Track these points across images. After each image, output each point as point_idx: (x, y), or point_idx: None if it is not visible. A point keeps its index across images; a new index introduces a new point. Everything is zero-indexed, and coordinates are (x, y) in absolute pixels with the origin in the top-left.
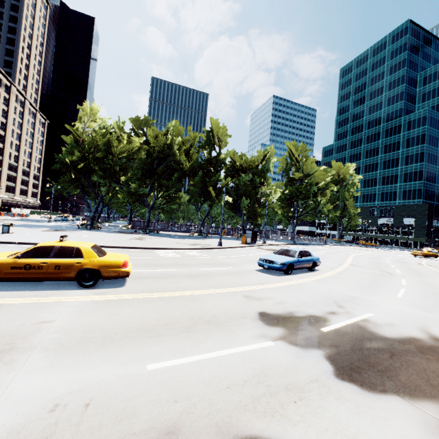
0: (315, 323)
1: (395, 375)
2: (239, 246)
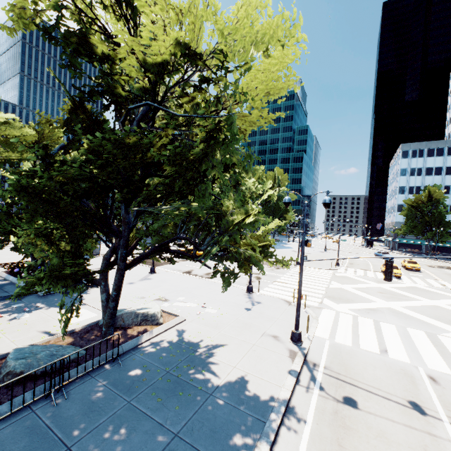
0: (433, 266)
1: (450, 269)
2: (323, 250)
